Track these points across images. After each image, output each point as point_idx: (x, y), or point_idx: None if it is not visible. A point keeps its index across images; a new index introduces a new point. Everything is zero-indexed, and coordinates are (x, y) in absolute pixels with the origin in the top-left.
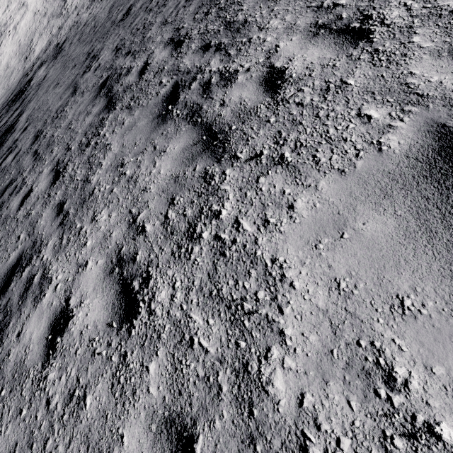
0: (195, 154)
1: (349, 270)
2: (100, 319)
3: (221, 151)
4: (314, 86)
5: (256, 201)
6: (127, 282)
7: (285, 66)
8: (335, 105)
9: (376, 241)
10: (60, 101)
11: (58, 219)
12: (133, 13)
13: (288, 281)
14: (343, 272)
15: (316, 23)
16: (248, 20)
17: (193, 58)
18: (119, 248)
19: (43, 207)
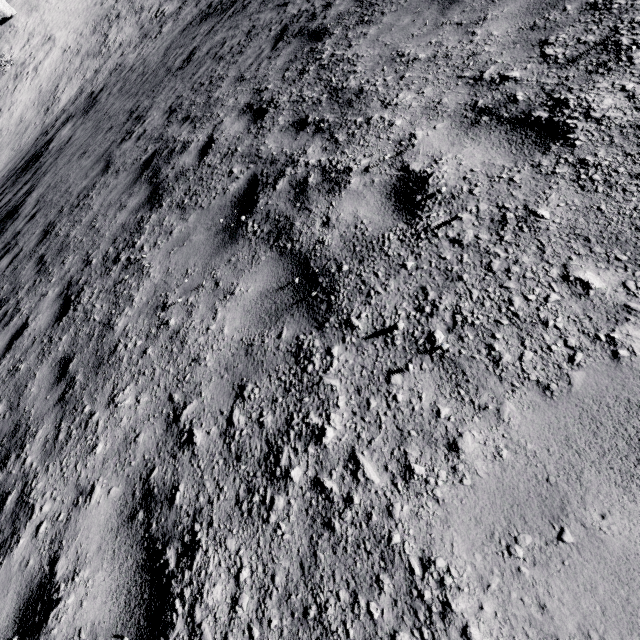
0: (280, 307)
1: (584, 624)
2: (103, 621)
3: (324, 308)
4: (479, 213)
5: (387, 421)
6: (156, 548)
7: (427, 171)
8: (519, 251)
9: (636, 565)
10: (85, 180)
11: (57, 389)
12: (197, 59)
13: (457, 622)
14: (572, 627)
15: (474, 104)
16: (364, 89)
17: (281, 139)
18: (149, 469)
19: (39, 359)
